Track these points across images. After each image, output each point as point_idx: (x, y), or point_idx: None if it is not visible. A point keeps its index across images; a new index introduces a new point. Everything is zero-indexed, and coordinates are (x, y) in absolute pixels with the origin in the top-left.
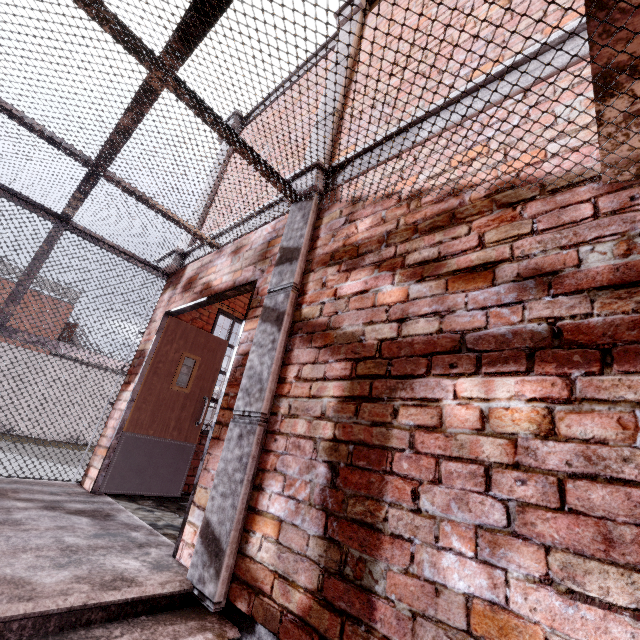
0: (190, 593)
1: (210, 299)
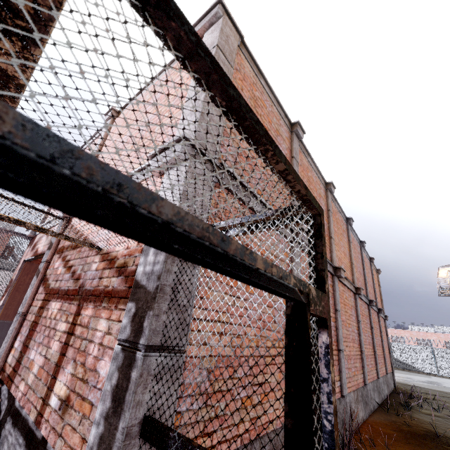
0: None
1: (36, 257)
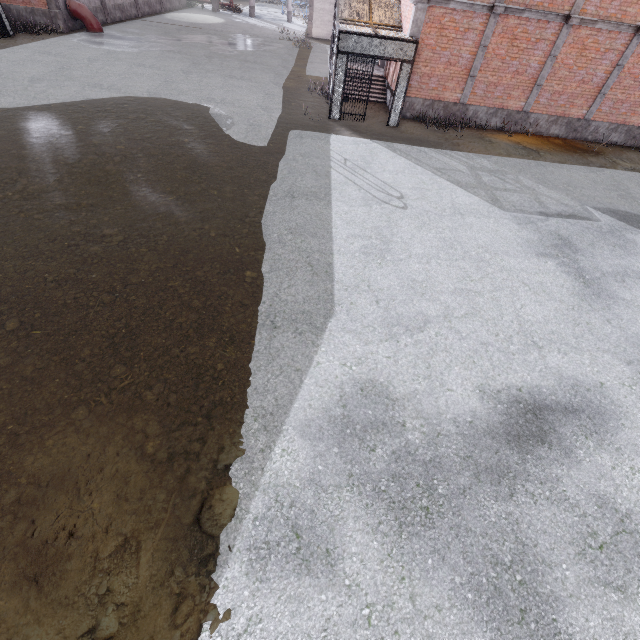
0: (383, 77)
1: None
